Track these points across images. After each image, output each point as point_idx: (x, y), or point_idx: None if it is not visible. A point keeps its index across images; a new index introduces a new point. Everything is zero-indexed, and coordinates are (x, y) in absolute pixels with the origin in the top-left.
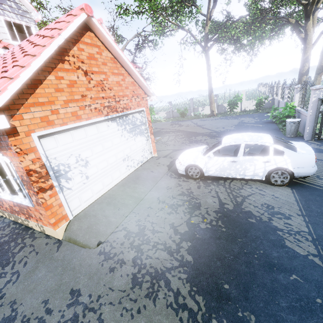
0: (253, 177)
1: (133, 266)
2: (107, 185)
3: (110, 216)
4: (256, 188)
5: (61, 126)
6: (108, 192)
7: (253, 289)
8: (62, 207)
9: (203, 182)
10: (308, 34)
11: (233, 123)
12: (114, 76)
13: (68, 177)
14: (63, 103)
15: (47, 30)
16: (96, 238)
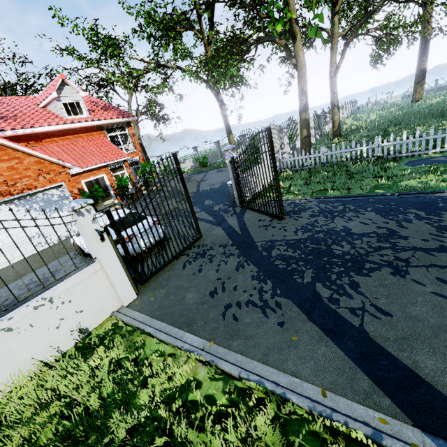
0: None
1: None
2: (5, 263)
3: None
4: None
5: None
6: (2, 270)
7: None
8: None
9: (82, 260)
10: (298, 59)
11: None
12: (3, 163)
13: None
14: None
15: None
16: None
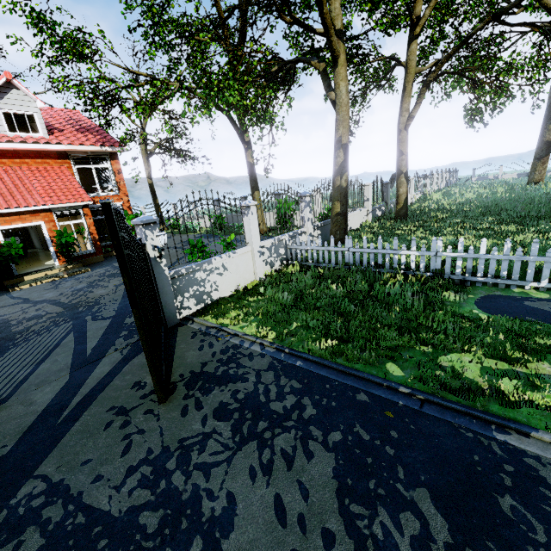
0: None
1: None
2: None
3: None
4: None
5: None
6: None
7: None
8: None
9: None
10: (337, 92)
11: None
12: None
13: None
14: None
15: None
16: None
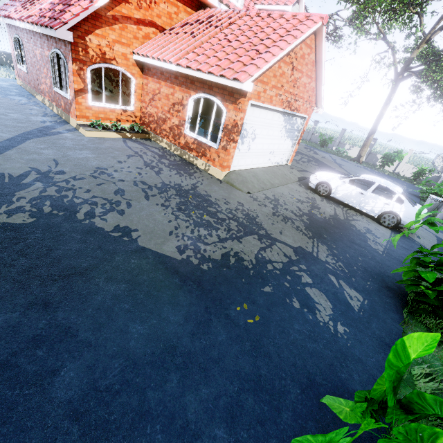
0: (368, 212)
1: (272, 209)
2: (253, 164)
3: (255, 184)
4: (366, 220)
5: (261, 103)
6: (253, 169)
7: (339, 242)
8: (232, 159)
9: (326, 200)
10: None
11: None
12: (306, 77)
13: (243, 142)
14: (271, 86)
15: (284, 19)
16: (247, 189)
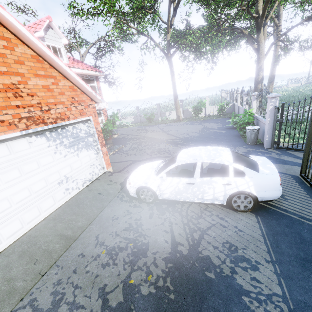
0: (213, 202)
1: None
2: (30, 221)
3: (17, 279)
4: (216, 216)
5: None
6: (29, 232)
7: None
8: None
9: (157, 208)
10: (260, 45)
11: (198, 128)
12: (38, 79)
13: None
14: None
15: None
16: None
